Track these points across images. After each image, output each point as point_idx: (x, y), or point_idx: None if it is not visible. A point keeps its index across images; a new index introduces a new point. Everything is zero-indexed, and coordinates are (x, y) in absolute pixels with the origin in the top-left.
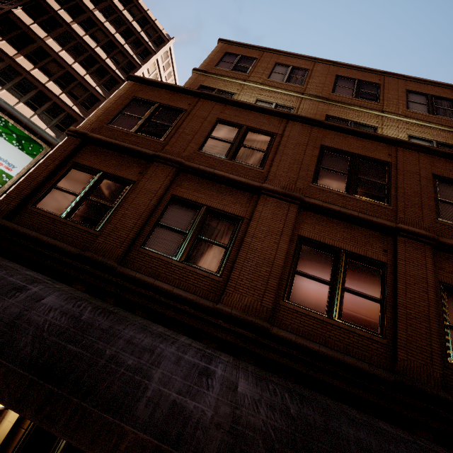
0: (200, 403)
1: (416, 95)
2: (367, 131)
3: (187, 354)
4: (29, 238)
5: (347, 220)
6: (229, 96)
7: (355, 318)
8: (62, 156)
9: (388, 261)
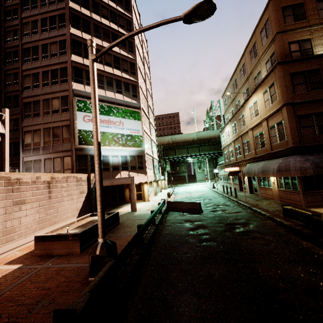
0: None
1: None
2: None
3: None
4: (317, 145)
5: None
6: (308, 42)
7: None
8: (292, 115)
9: None
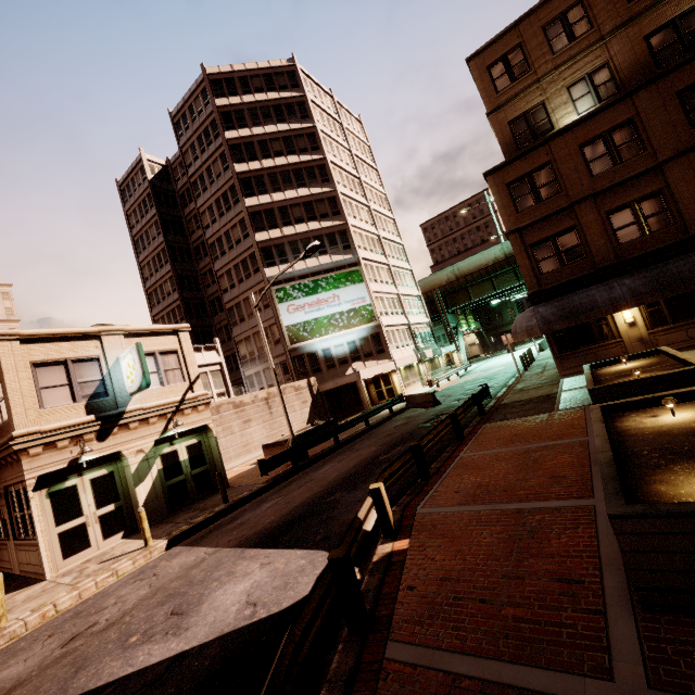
0: None
1: None
2: None
3: None
4: (564, 283)
5: None
6: (541, 109)
7: None
8: (521, 248)
9: None
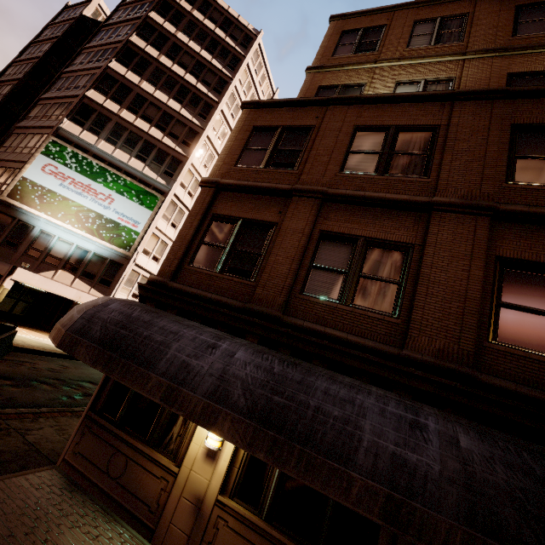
0: (423, 456)
1: None
2: None
3: (388, 405)
4: (196, 296)
5: None
6: (358, 90)
7: None
8: (201, 209)
9: None
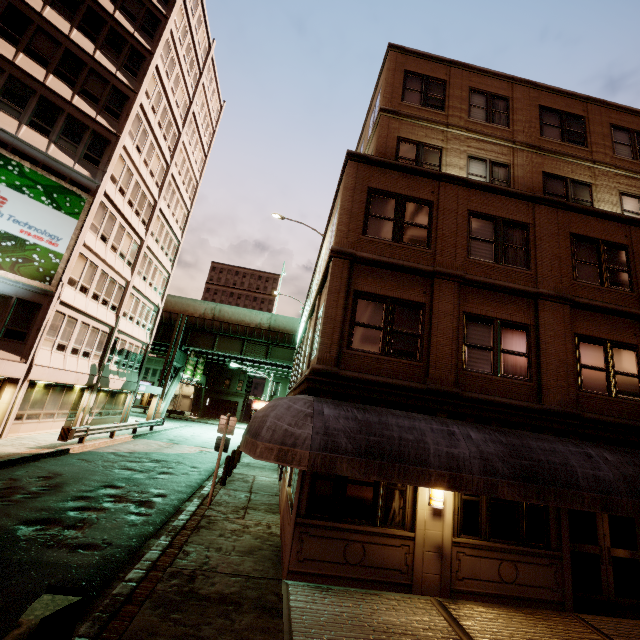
0: (604, 472)
1: (620, 133)
2: (605, 211)
3: (569, 447)
4: (377, 383)
5: (607, 313)
6: (437, 153)
7: (626, 392)
8: (342, 285)
9: (638, 343)
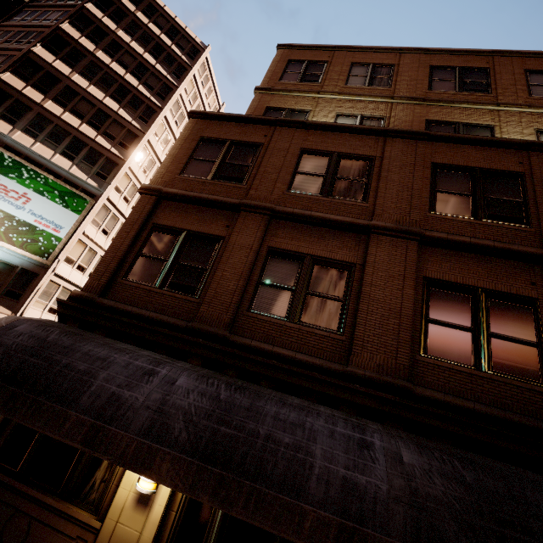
0: (371, 477)
1: (539, 76)
2: (487, 137)
3: (337, 426)
4: (131, 314)
5: (480, 252)
6: (303, 115)
7: (509, 367)
8: (140, 218)
9: (539, 296)
